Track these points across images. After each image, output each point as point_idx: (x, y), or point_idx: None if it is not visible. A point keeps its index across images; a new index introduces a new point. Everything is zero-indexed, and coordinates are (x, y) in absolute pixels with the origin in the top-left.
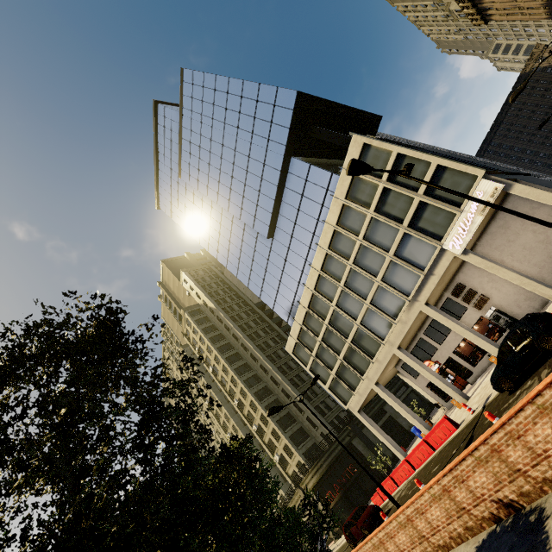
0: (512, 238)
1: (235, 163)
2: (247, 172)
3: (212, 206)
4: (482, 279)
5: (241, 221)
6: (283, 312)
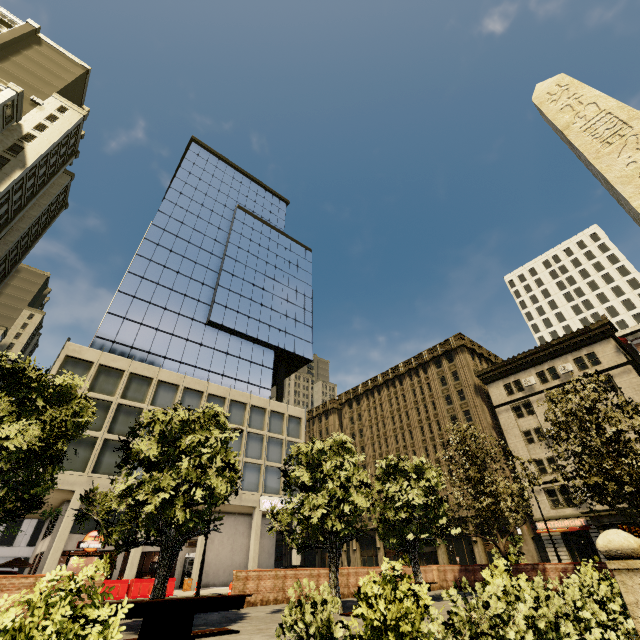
0: (246, 535)
1: (265, 292)
2: (261, 305)
3: (217, 242)
4: (212, 533)
5: (212, 281)
6: (112, 330)
